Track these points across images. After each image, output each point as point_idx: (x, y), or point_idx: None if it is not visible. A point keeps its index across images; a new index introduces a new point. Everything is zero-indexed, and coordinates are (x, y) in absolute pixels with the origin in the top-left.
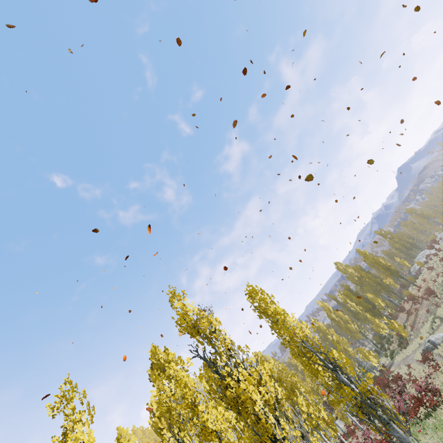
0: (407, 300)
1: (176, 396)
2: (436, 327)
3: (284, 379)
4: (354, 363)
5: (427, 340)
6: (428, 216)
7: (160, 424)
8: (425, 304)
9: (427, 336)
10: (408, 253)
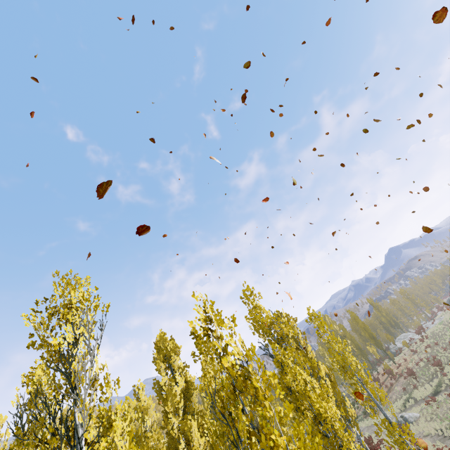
0: (385, 372)
1: (286, 380)
2: (409, 406)
3: None
4: None
5: (400, 415)
6: (418, 303)
7: (166, 407)
8: (401, 382)
9: (397, 412)
10: (389, 330)
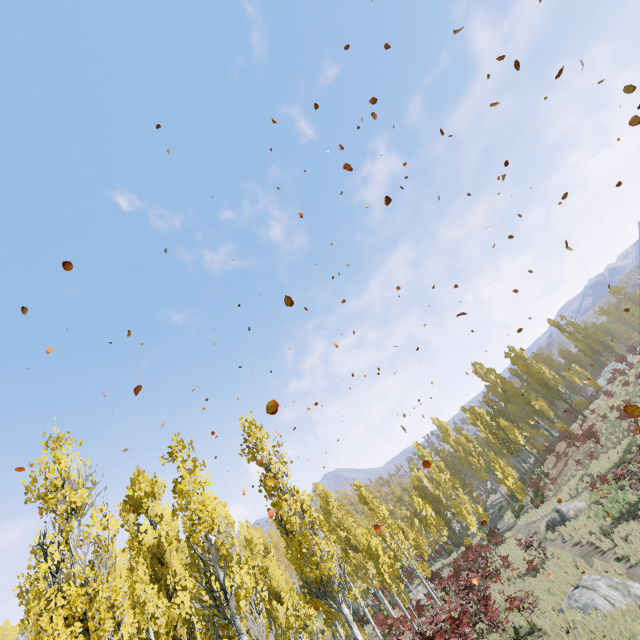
0: (558, 437)
1: None
2: (582, 488)
3: (343, 527)
4: (442, 522)
5: (558, 508)
6: None
7: None
8: (583, 449)
9: (567, 499)
10: (597, 359)
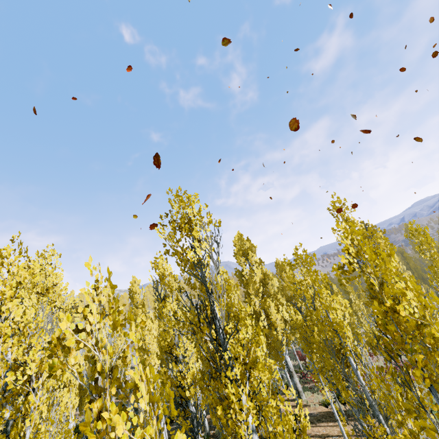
0: None
1: None
2: None
3: None
4: None
5: None
6: None
7: (249, 290)
8: None
9: None
10: None
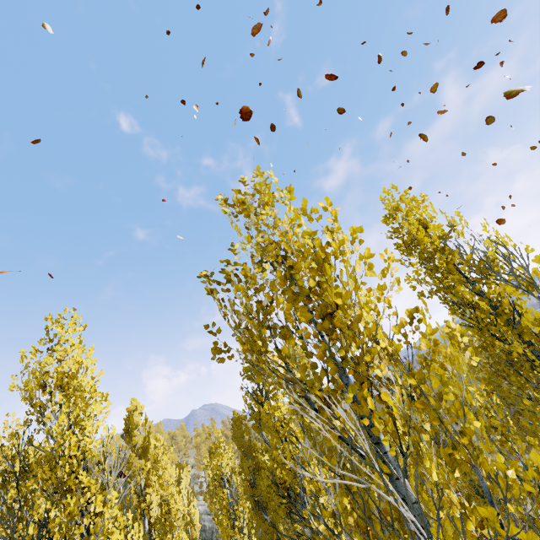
0: None
1: None
2: None
3: None
4: None
5: None
6: None
7: None
8: None
9: None
10: None
